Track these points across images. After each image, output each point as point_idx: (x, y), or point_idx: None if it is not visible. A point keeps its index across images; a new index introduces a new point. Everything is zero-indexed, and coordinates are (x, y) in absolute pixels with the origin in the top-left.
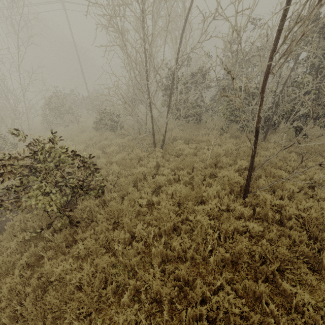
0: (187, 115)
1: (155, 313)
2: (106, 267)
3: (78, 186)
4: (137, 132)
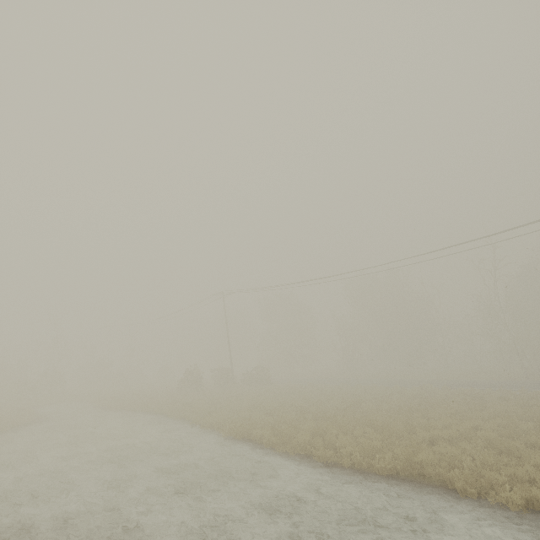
0: None
1: None
2: None
3: None
4: None
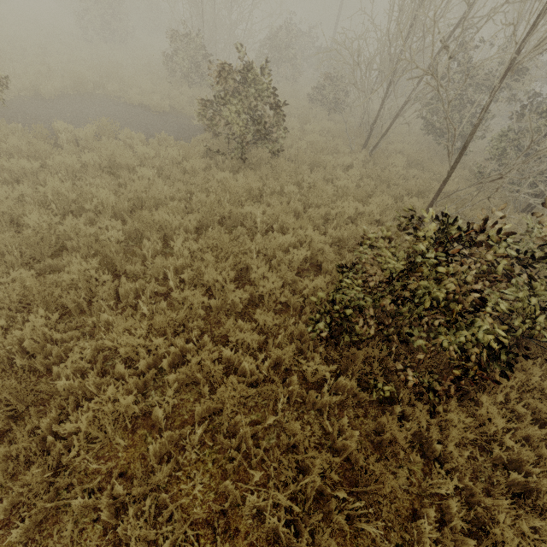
0: (443, 130)
1: (268, 231)
2: (254, 187)
3: (261, 130)
4: (358, 126)
